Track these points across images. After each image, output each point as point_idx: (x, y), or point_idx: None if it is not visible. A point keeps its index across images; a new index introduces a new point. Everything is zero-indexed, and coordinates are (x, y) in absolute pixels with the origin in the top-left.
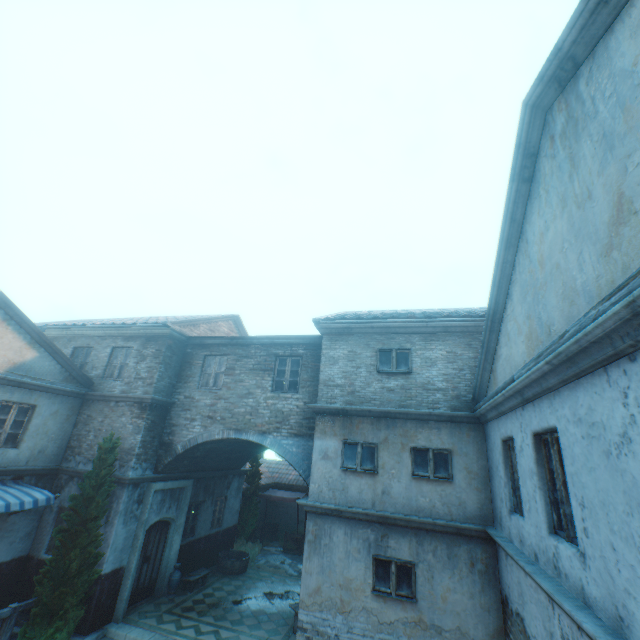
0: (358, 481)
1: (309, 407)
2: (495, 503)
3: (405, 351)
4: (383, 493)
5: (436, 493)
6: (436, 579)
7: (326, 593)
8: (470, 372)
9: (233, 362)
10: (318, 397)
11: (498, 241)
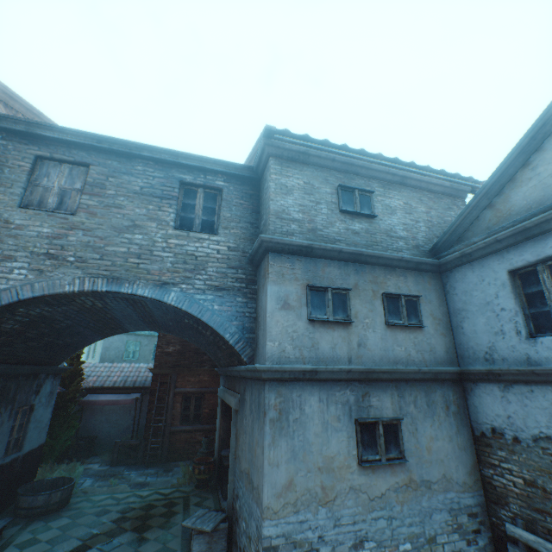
0: (330, 334)
1: (263, 240)
2: (471, 342)
3: (367, 194)
4: (359, 346)
5: (410, 341)
6: (420, 431)
7: (302, 485)
8: (424, 225)
9: (101, 177)
10: (270, 231)
11: None
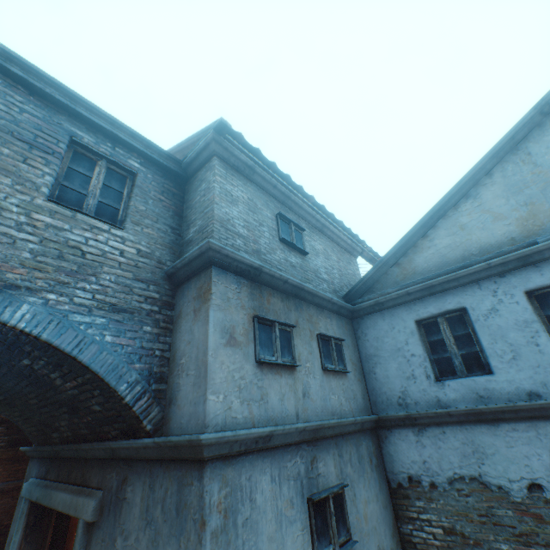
0: (278, 382)
1: (211, 247)
2: (384, 388)
3: (300, 231)
4: (304, 396)
5: (340, 388)
6: (358, 496)
7: None
8: (338, 273)
9: None
10: (214, 239)
11: (490, 149)
